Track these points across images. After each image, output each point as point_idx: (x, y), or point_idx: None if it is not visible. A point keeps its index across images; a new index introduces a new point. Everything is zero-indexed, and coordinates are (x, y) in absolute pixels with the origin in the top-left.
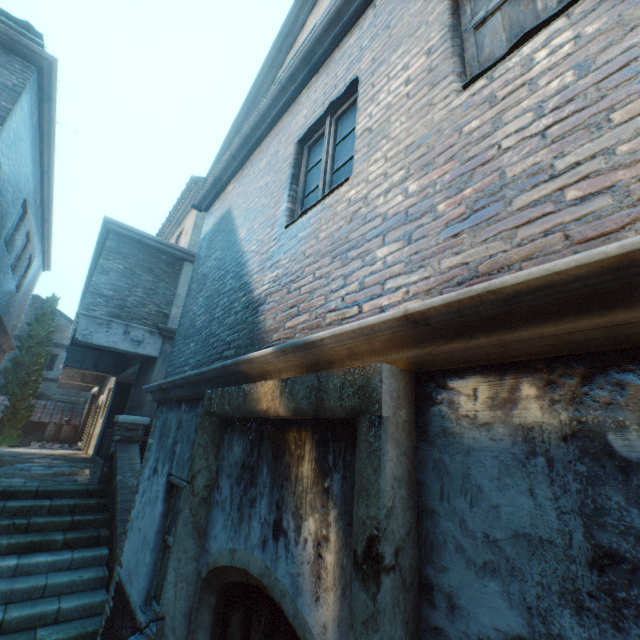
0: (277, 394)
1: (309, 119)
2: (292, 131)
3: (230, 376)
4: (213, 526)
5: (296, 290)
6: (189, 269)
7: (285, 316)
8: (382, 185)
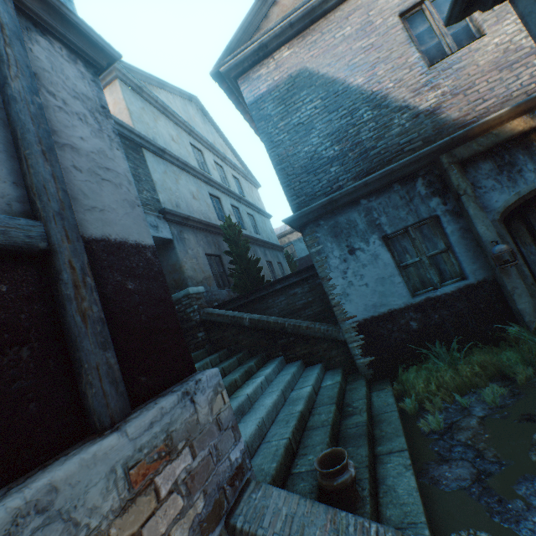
0: (528, 121)
1: (407, 1)
2: (384, 8)
3: (448, 146)
4: (490, 201)
5: (473, 93)
6: (148, 156)
7: (471, 107)
8: (520, 35)
